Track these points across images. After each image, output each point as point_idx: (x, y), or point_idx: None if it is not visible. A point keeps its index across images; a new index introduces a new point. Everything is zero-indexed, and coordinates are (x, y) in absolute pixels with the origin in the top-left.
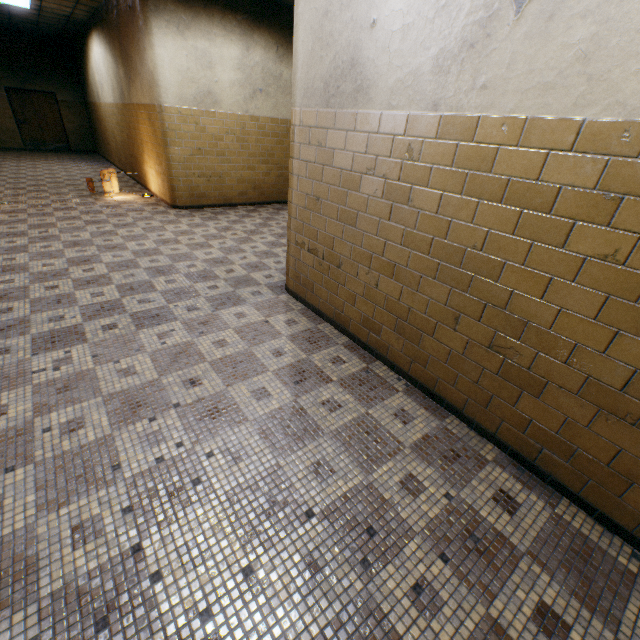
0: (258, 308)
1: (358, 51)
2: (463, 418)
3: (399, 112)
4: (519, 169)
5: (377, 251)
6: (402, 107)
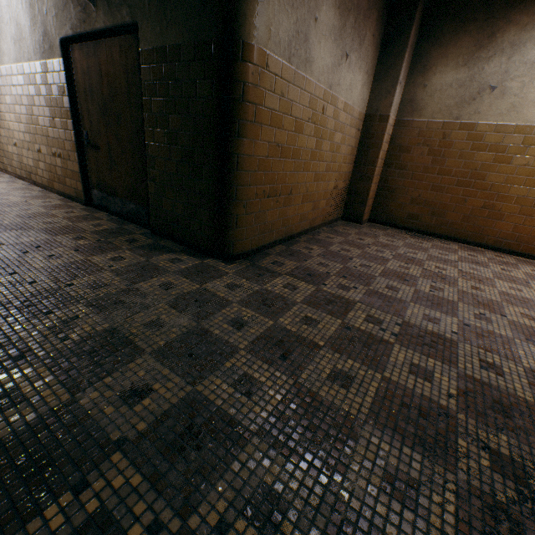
0: None
1: None
2: (24, 179)
3: None
4: None
5: None
6: None
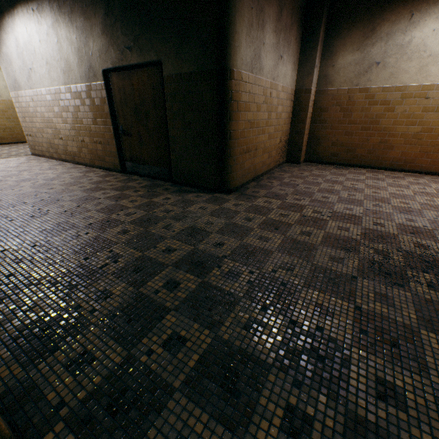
0: (17, 158)
1: (16, 77)
2: (68, 161)
3: (27, 91)
4: (45, 99)
5: (40, 127)
6: (27, 89)
